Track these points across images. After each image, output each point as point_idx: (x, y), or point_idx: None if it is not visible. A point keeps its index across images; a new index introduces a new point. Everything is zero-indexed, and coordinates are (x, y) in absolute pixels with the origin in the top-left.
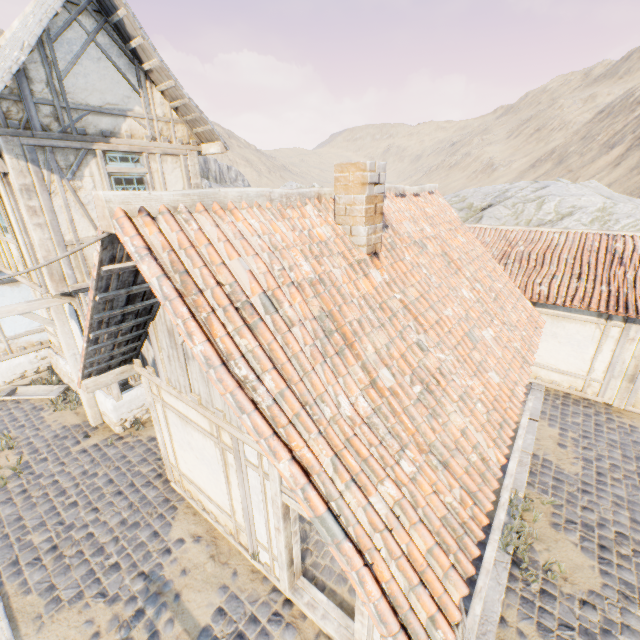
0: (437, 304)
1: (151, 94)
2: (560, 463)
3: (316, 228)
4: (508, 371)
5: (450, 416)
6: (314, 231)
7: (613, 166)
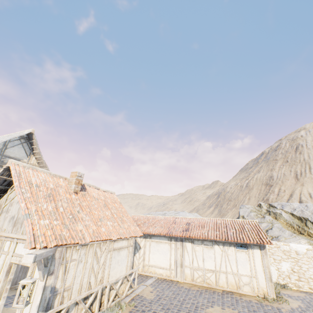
0: (93, 209)
1: (32, 157)
2: (147, 296)
3: (60, 182)
4: (112, 232)
5: (79, 226)
6: (60, 183)
7: (211, 213)
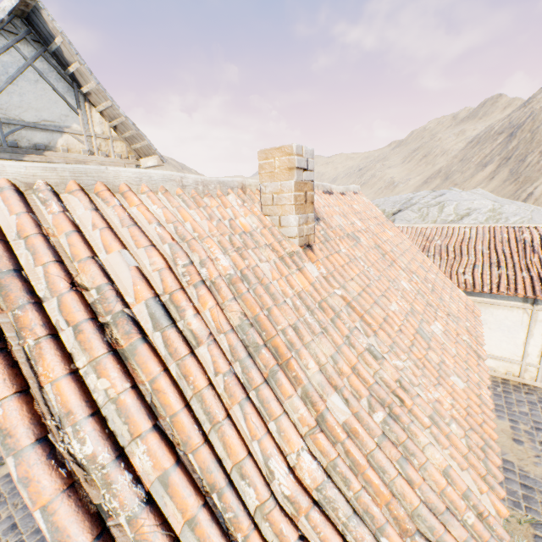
0: (381, 298)
1: (90, 114)
2: (522, 464)
3: (239, 218)
4: (467, 371)
5: (425, 451)
6: (237, 221)
7: (489, 179)
